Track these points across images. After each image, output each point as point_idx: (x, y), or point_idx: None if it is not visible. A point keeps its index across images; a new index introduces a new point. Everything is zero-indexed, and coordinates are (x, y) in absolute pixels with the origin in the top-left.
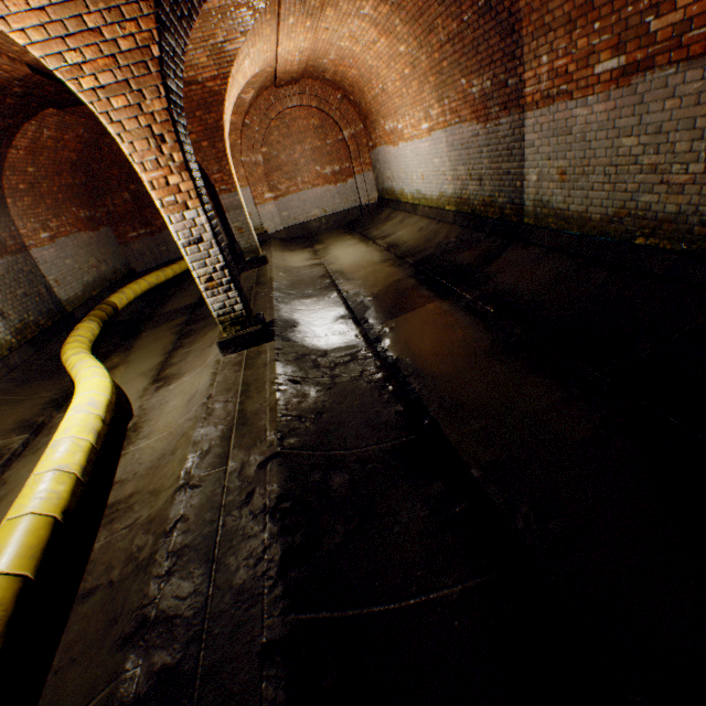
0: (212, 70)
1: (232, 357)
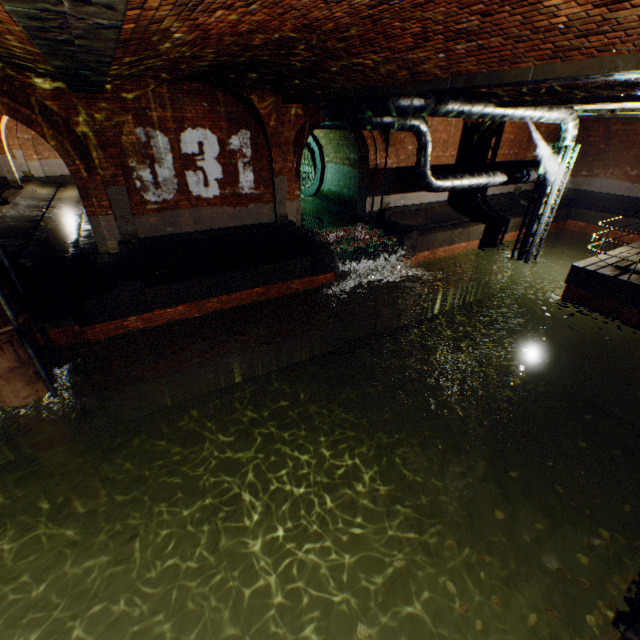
0: None
1: None
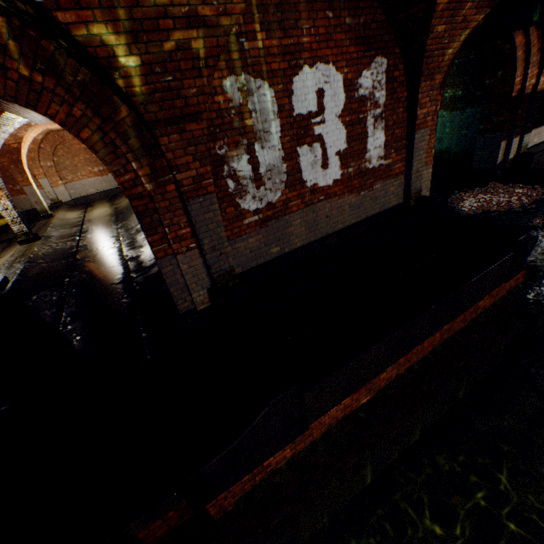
0: (13, 141)
1: (24, 246)
